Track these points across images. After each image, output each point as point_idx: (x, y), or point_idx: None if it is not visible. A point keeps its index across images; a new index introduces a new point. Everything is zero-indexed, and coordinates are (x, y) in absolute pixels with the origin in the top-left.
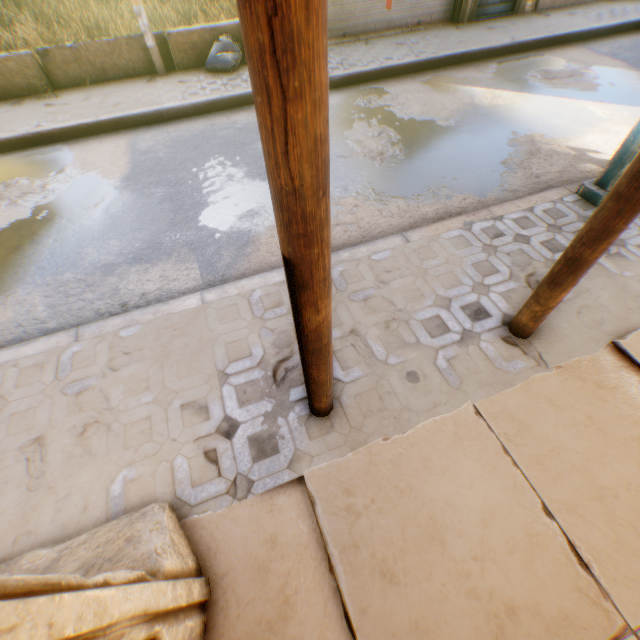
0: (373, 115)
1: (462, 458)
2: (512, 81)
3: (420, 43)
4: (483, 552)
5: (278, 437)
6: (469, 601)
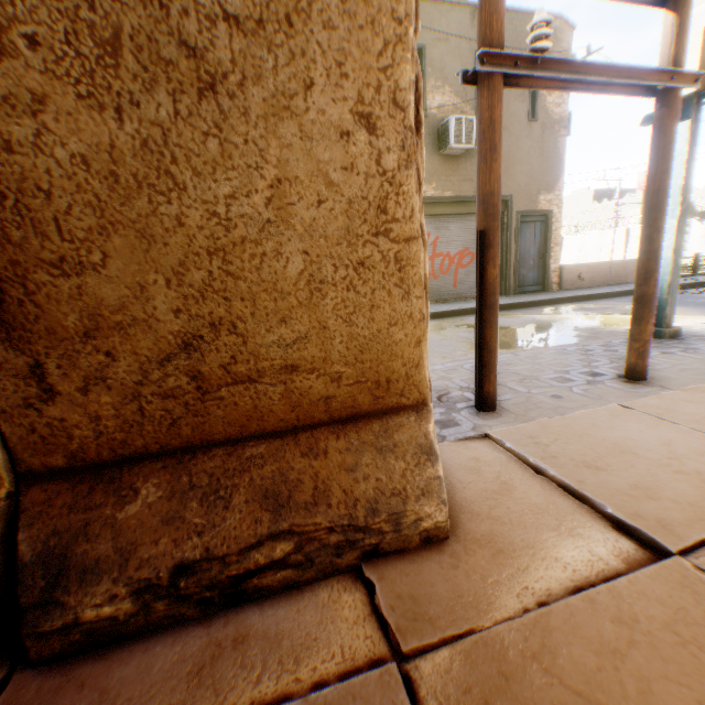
0: (460, 326)
1: (623, 422)
2: (560, 312)
3: None
4: (674, 456)
5: (456, 420)
6: (678, 476)
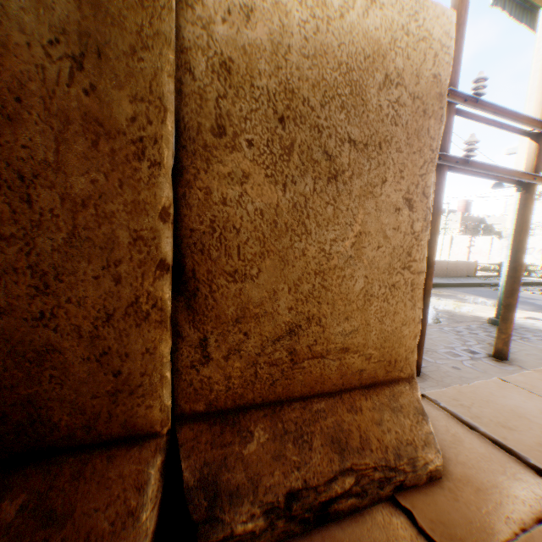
0: None
1: (509, 393)
2: None
3: None
4: None
5: None
6: None
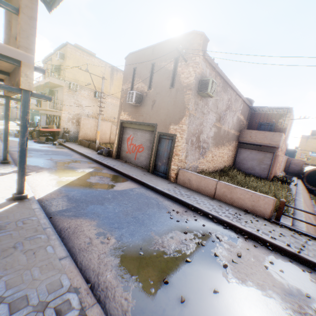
0: (74, 161)
1: None
2: (98, 174)
3: (125, 166)
4: None
5: None
6: None
